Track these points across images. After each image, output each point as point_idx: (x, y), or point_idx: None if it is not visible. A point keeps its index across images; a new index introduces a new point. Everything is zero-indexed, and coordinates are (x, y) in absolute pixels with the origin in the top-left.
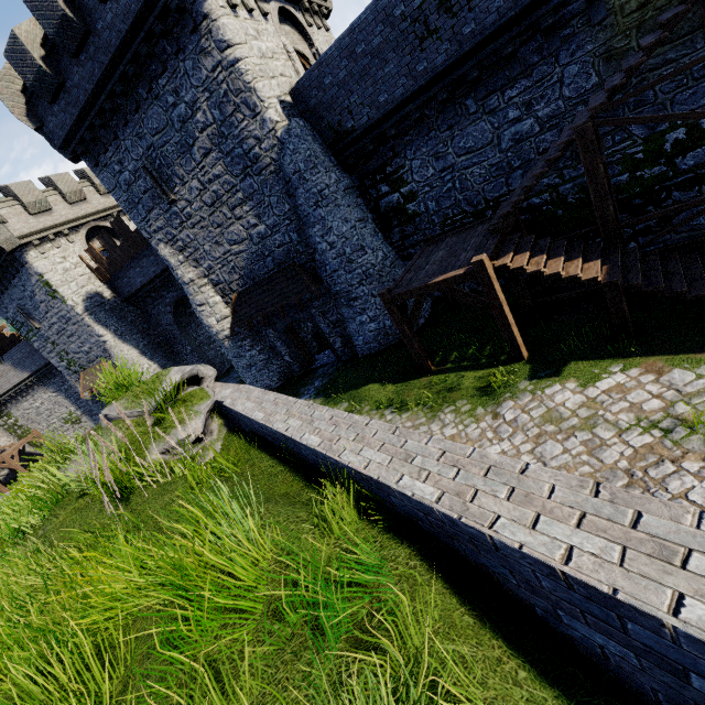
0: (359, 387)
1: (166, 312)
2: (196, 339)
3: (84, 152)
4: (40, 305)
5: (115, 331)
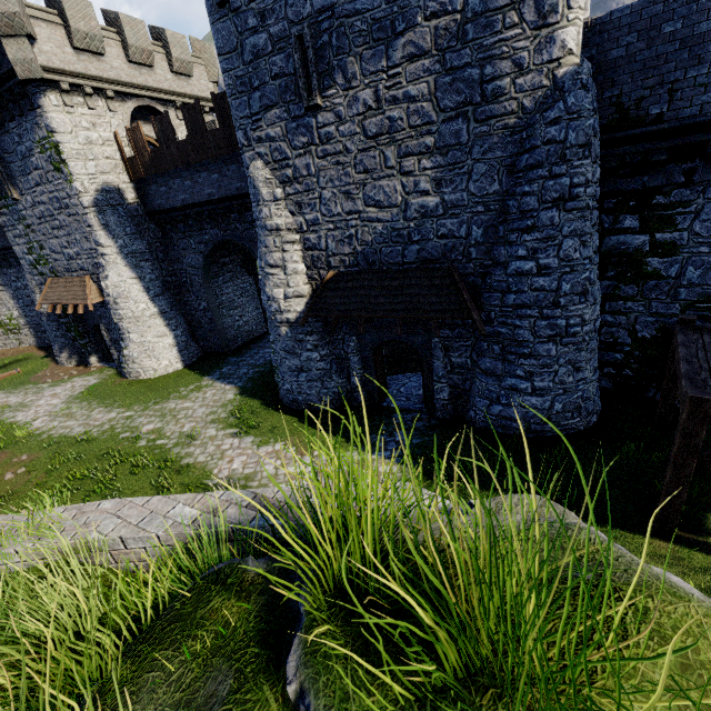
0: (506, 491)
1: (197, 250)
2: (218, 297)
3: None
4: (32, 171)
5: (121, 246)
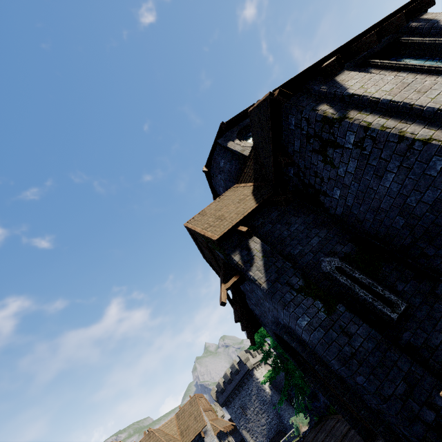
0: None
1: None
2: None
3: (226, 404)
4: None
5: None
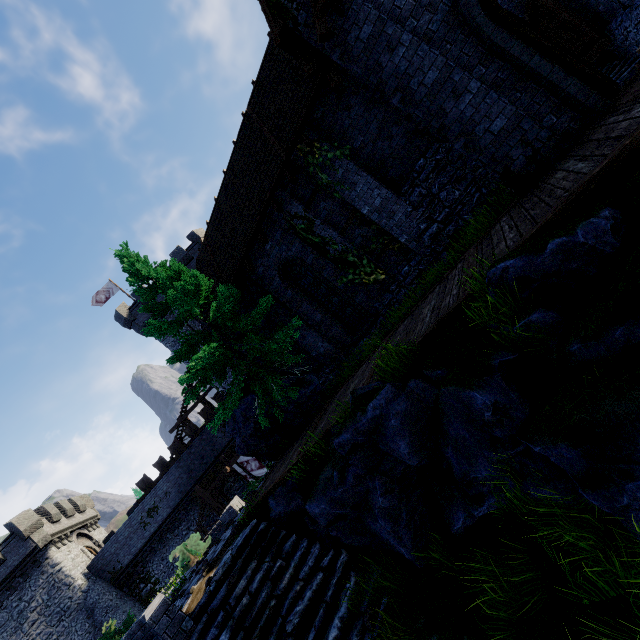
0: None
1: None
2: None
3: None
4: None
5: None
